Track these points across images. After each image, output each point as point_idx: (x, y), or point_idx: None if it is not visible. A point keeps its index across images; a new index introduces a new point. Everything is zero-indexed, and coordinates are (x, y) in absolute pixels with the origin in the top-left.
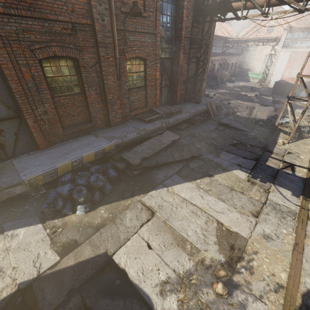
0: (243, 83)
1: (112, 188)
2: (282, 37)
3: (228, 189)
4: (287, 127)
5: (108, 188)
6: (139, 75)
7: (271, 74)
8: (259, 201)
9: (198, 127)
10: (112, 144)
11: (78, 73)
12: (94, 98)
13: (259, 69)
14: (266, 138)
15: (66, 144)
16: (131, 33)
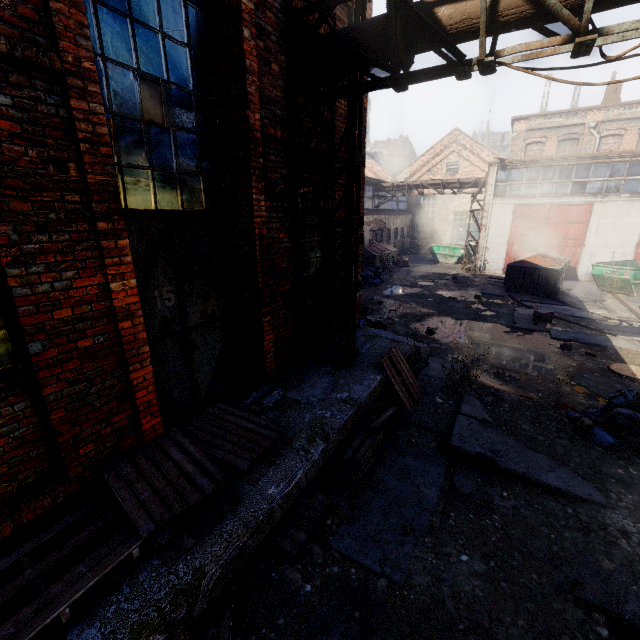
0: (429, 267)
1: None
2: (490, 178)
3: None
4: None
5: None
6: None
7: (484, 247)
8: None
9: (371, 496)
10: None
11: None
12: None
13: (448, 239)
14: None
15: None
16: None
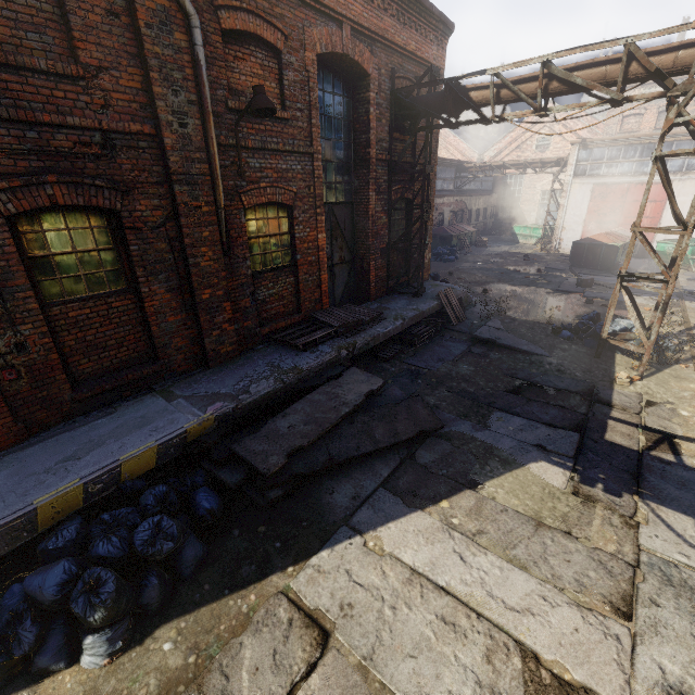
0: (507, 247)
1: (204, 551)
2: (571, 158)
3: (528, 524)
4: (630, 341)
5: (192, 556)
6: (278, 241)
7: (561, 227)
8: (621, 557)
9: (425, 351)
10: (207, 416)
11: (121, 245)
12: (164, 301)
13: (533, 220)
14: (586, 369)
15: (80, 425)
16: (255, 152)
